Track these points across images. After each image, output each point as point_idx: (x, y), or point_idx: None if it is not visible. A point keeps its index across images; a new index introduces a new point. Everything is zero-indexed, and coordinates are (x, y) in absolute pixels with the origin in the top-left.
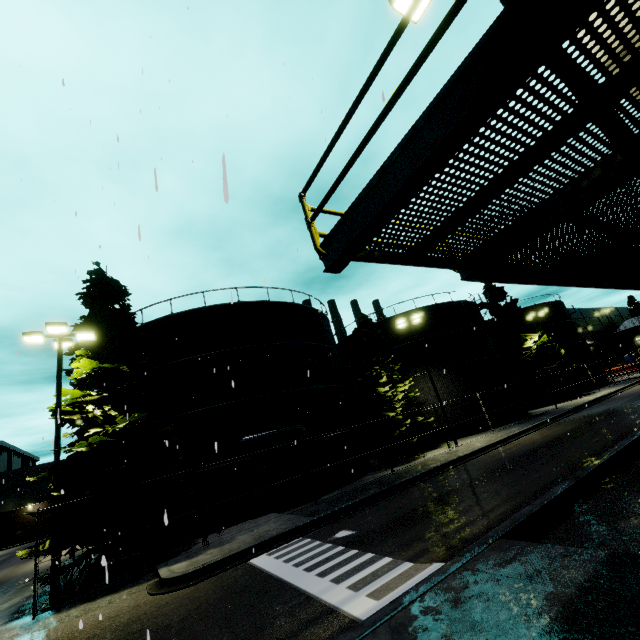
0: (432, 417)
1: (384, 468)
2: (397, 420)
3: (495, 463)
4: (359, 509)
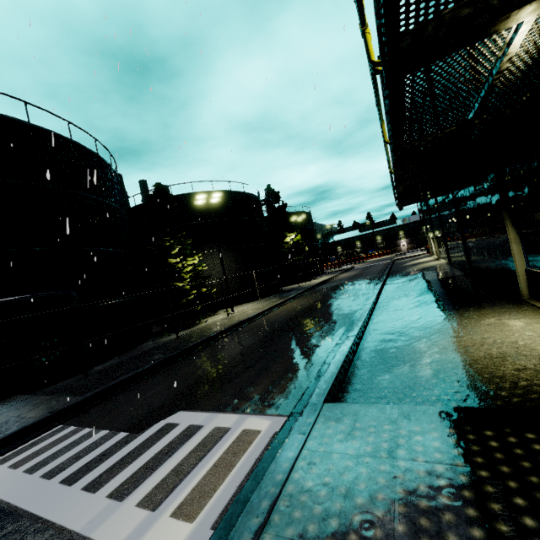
0: (214, 289)
1: (168, 334)
2: (184, 290)
3: (272, 326)
4: (144, 379)
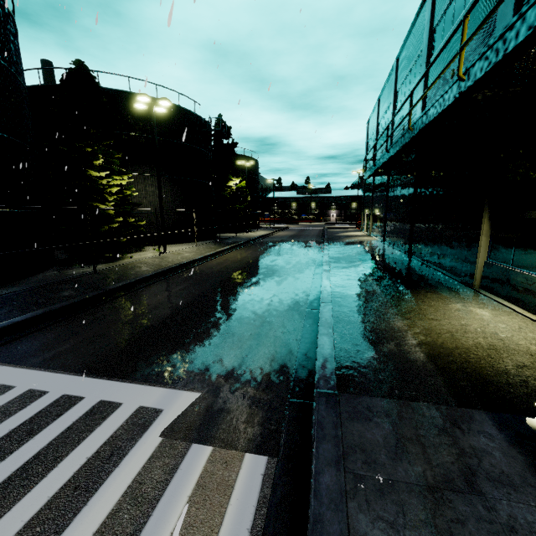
0: (144, 221)
1: (80, 265)
2: (106, 215)
3: (219, 275)
4: (50, 324)
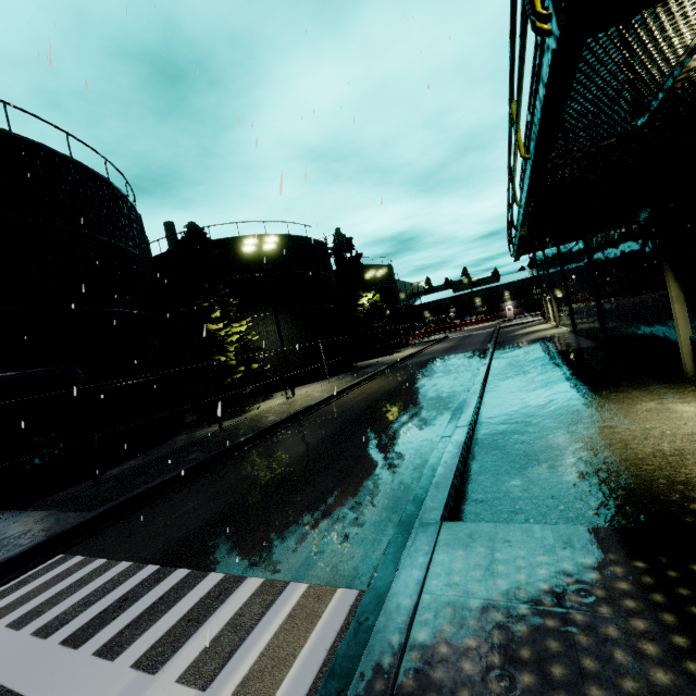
0: (268, 365)
1: (207, 424)
2: (229, 366)
3: (348, 413)
4: (178, 487)
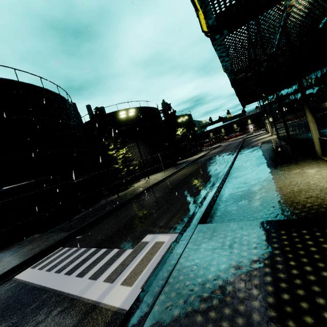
0: (137, 167)
1: (113, 195)
2: (119, 169)
3: (171, 185)
4: (102, 220)
